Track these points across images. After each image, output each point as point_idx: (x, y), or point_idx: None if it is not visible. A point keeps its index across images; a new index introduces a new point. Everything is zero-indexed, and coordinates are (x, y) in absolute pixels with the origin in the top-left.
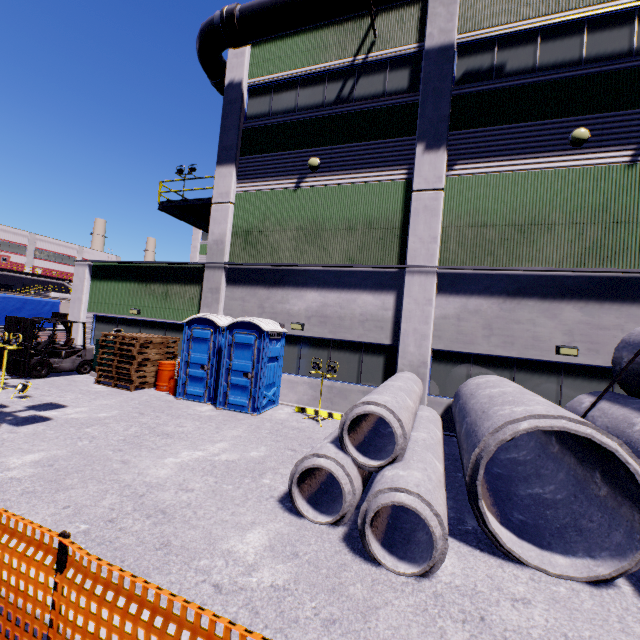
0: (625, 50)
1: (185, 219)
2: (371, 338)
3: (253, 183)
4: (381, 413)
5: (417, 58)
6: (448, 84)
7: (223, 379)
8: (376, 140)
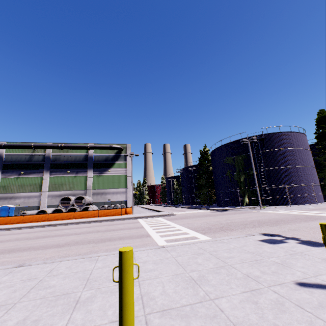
0: (75, 160)
1: None
2: (35, 205)
3: (6, 176)
4: (25, 212)
5: (45, 155)
6: (50, 162)
7: None
8: (36, 169)
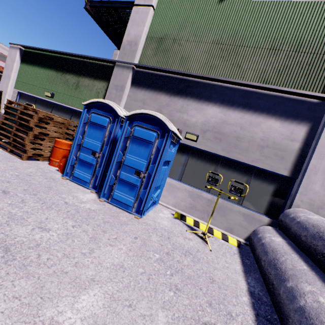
0: None
1: (106, 29)
2: (267, 165)
3: None
4: None
5: None
6: None
7: (112, 171)
8: None
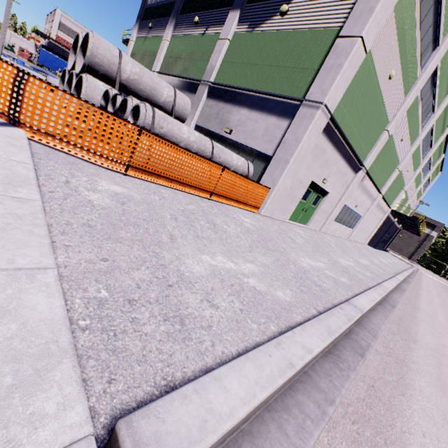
0: None
1: None
2: None
3: (140, 34)
4: None
5: None
6: None
7: None
8: (166, 17)
